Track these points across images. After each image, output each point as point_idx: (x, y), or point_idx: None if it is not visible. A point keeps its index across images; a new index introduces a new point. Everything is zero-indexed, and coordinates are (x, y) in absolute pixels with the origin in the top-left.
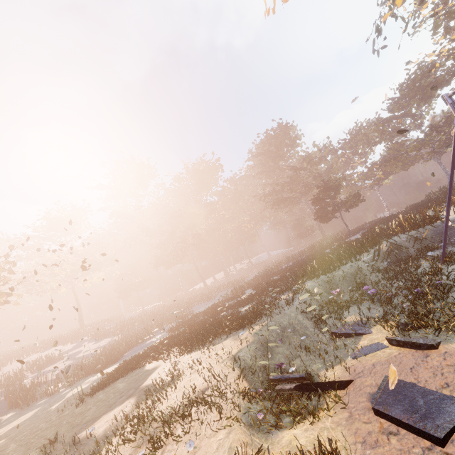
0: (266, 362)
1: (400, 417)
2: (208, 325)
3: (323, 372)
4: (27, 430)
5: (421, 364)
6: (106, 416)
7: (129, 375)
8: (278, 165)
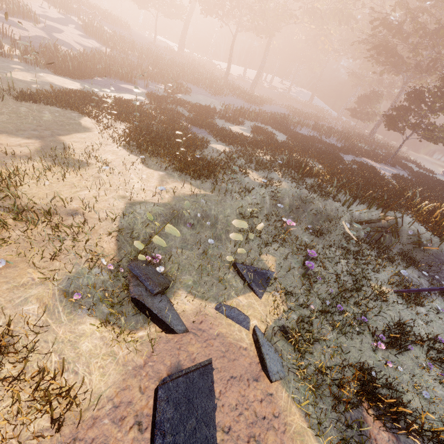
0: (141, 247)
1: (158, 425)
2: (169, 132)
3: (182, 293)
4: None
5: (243, 383)
6: (6, 137)
7: (63, 111)
8: None
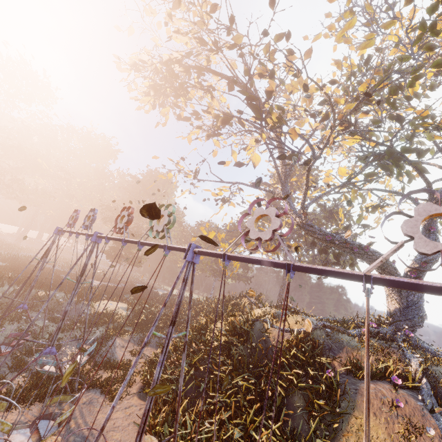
0: None
1: None
2: None
3: None
4: None
5: None
6: None
7: None
8: (142, 197)
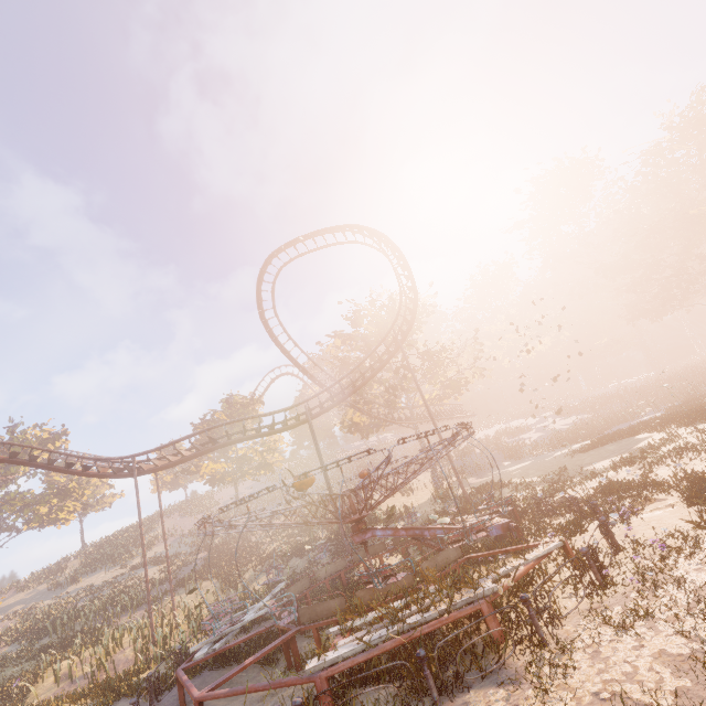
0: None
1: None
2: None
3: None
4: (535, 467)
5: None
6: (603, 462)
7: (617, 442)
8: None
